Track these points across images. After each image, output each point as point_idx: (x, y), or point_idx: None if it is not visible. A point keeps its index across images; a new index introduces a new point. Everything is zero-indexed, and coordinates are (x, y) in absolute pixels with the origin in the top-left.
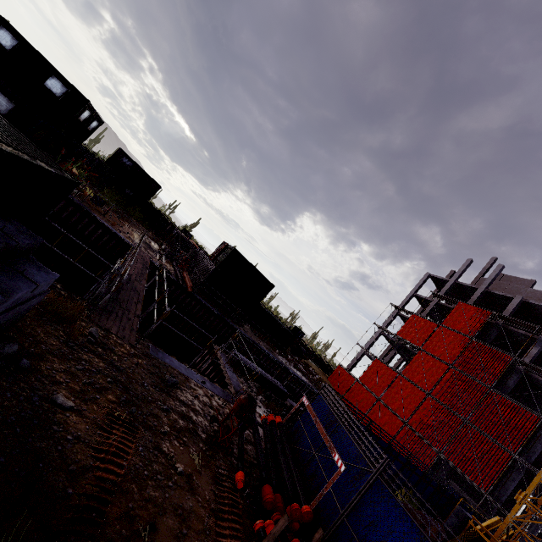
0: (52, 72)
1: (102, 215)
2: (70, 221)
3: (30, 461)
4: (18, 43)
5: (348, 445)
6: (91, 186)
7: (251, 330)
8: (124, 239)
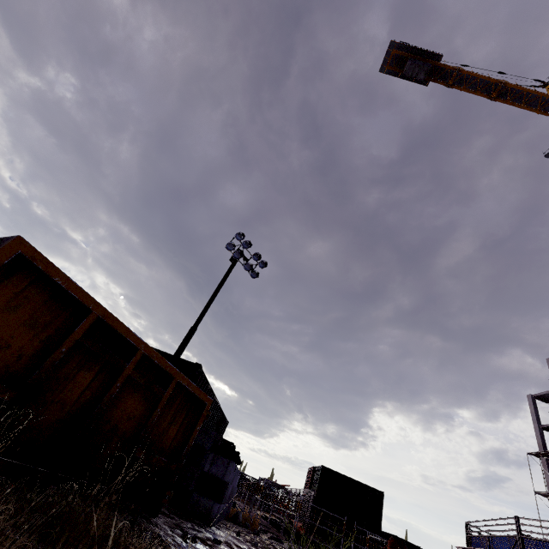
0: None
1: None
2: None
3: (282, 547)
4: None
5: (502, 545)
6: None
7: None
8: None
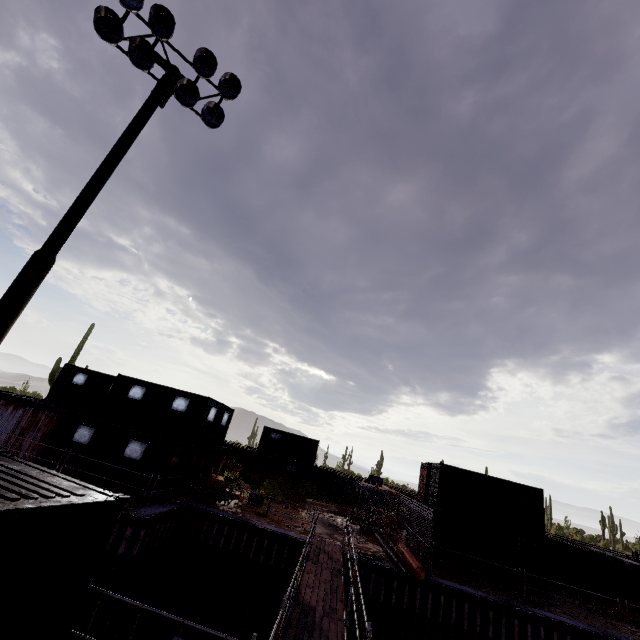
0: (174, 394)
1: (262, 517)
2: (229, 548)
3: None
4: (146, 389)
5: None
6: (252, 485)
7: (576, 603)
8: (297, 536)
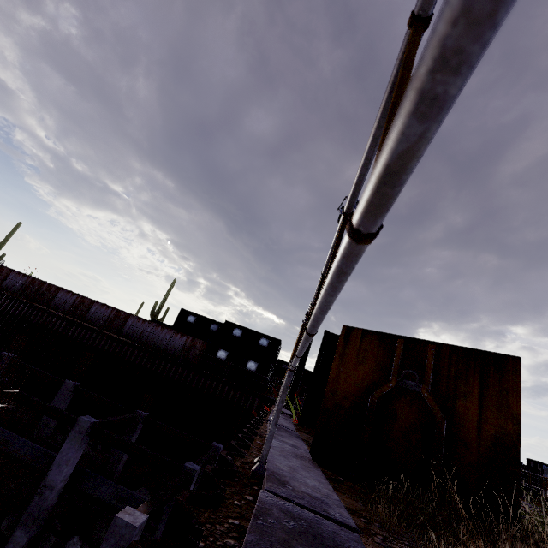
0: (260, 336)
1: None
2: None
3: None
4: (243, 331)
5: None
6: None
7: None
8: None
